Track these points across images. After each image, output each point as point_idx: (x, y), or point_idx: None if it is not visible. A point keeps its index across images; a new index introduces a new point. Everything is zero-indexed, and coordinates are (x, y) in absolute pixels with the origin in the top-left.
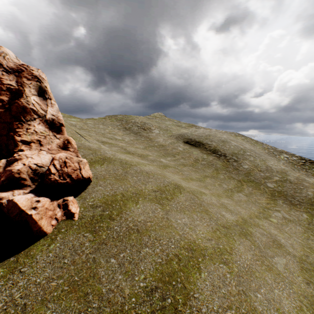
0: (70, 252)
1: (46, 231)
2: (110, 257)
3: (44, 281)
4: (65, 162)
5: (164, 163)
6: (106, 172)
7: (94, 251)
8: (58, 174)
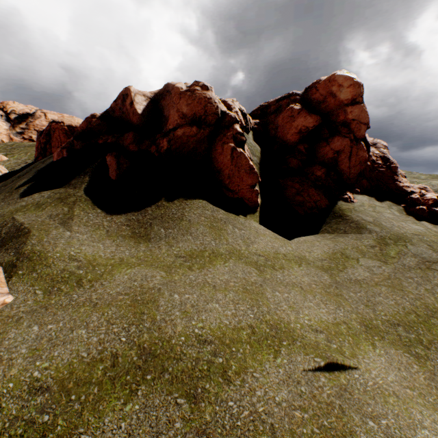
0: None
1: None
2: None
3: None
4: None
5: None
6: None
7: None
8: None
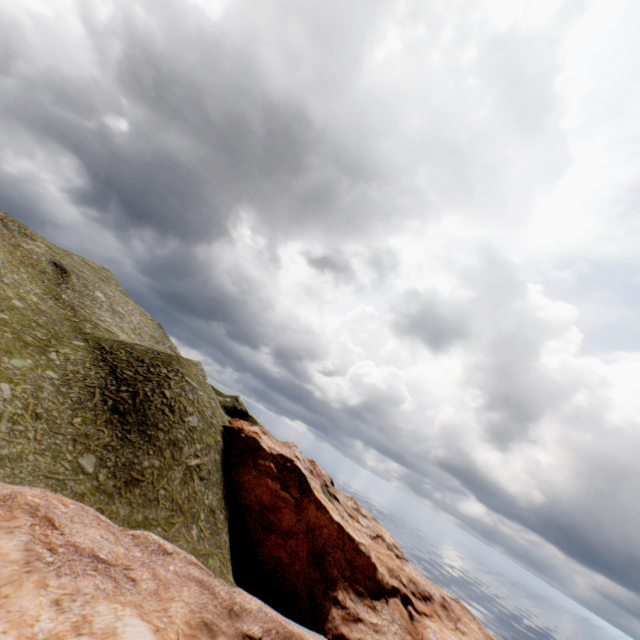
0: None
1: None
2: None
3: None
4: None
5: None
6: None
7: None
8: None
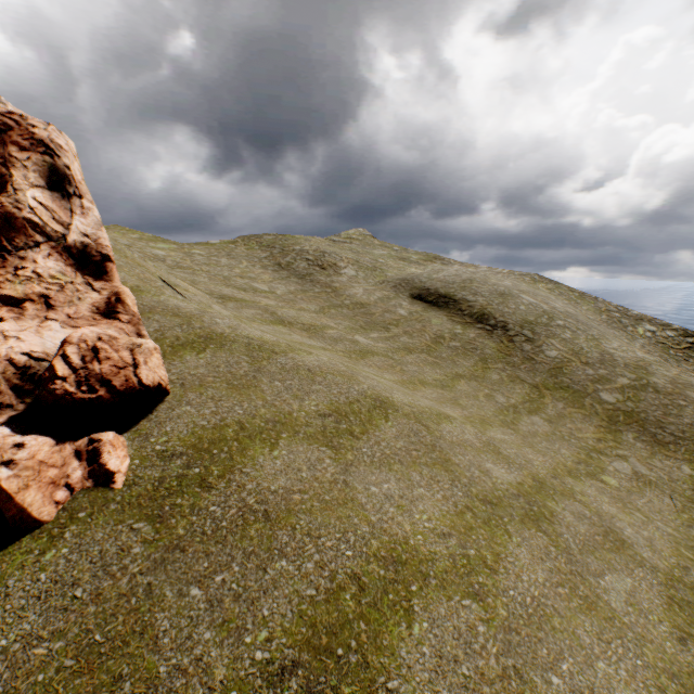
0: (93, 571)
1: (39, 517)
2: (189, 582)
3: (17, 644)
4: (95, 348)
5: (361, 345)
6: (208, 370)
7: (153, 569)
8: (76, 380)
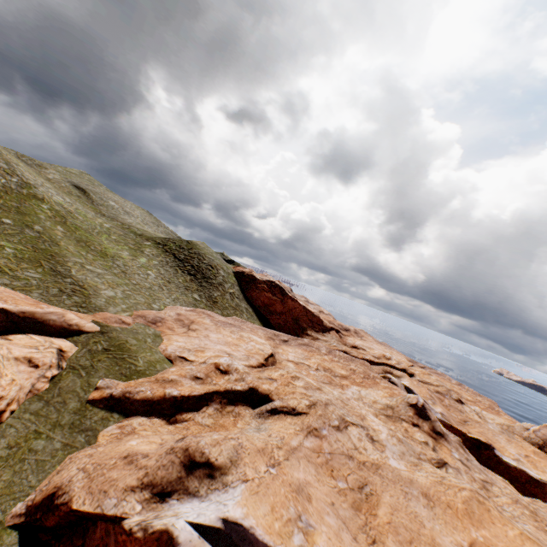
0: None
1: None
2: None
3: None
4: None
5: None
6: None
7: None
8: None
